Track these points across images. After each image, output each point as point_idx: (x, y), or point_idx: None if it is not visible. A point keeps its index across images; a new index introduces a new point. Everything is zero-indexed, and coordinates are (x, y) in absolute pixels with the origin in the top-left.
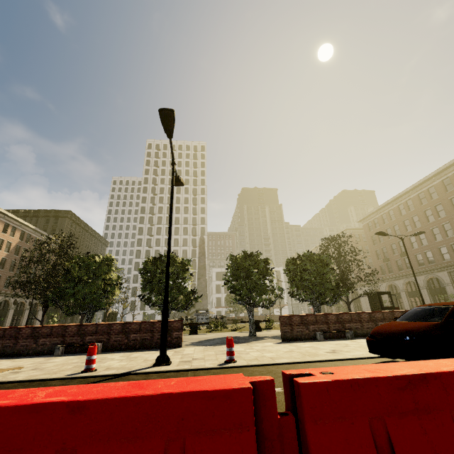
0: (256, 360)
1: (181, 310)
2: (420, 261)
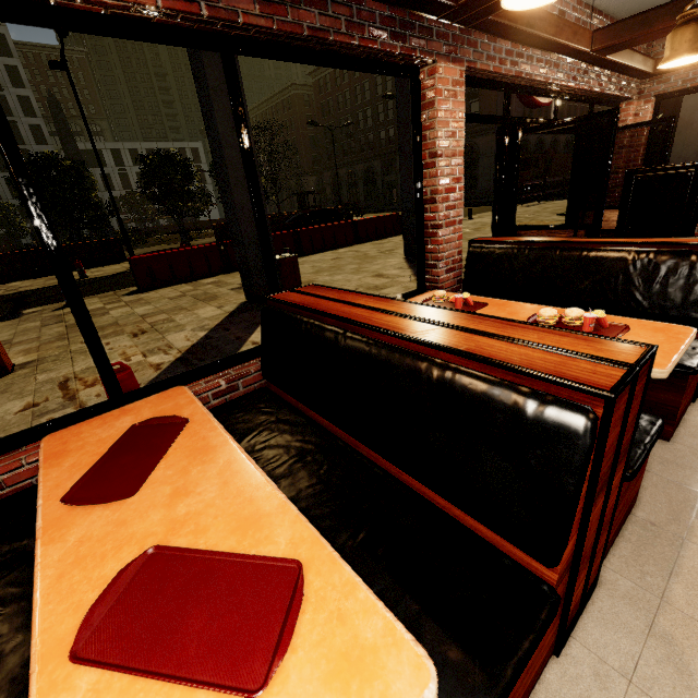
0: None
1: (96, 228)
2: (363, 146)
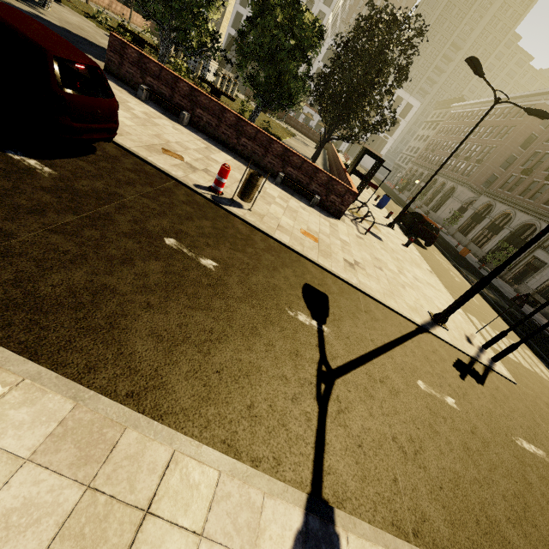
0: None
1: None
2: None
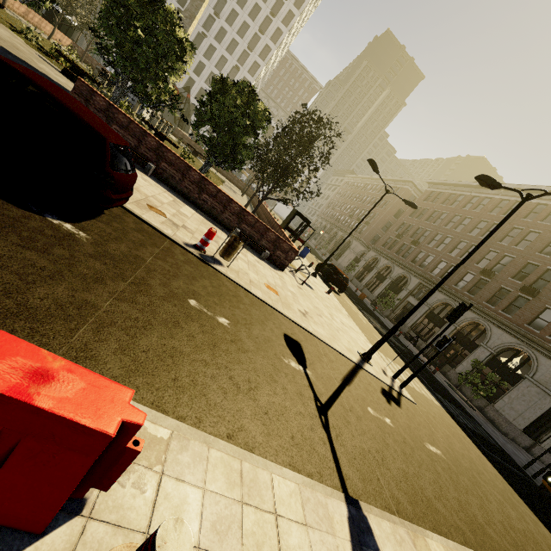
0: None
1: None
2: (418, 259)
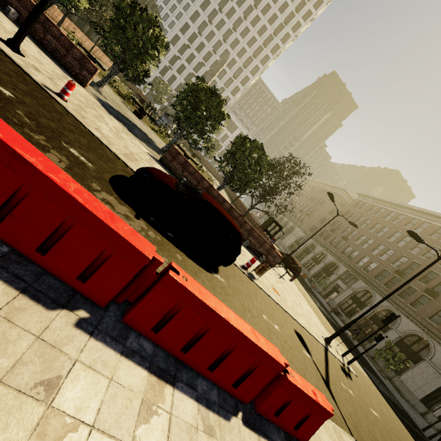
0: (81, 116)
1: (127, 78)
2: (346, 251)
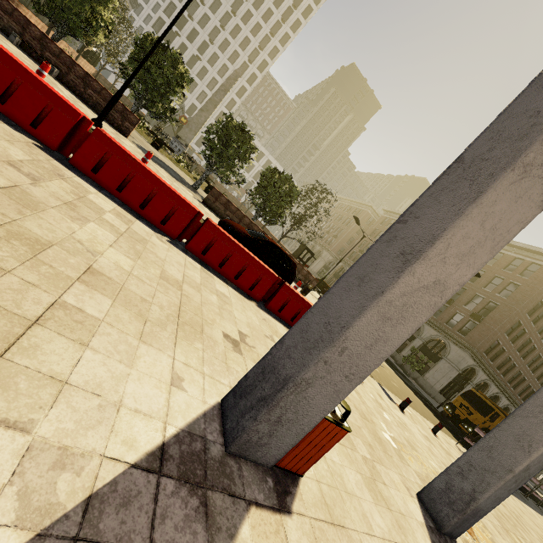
0: None
1: (152, 115)
2: None
